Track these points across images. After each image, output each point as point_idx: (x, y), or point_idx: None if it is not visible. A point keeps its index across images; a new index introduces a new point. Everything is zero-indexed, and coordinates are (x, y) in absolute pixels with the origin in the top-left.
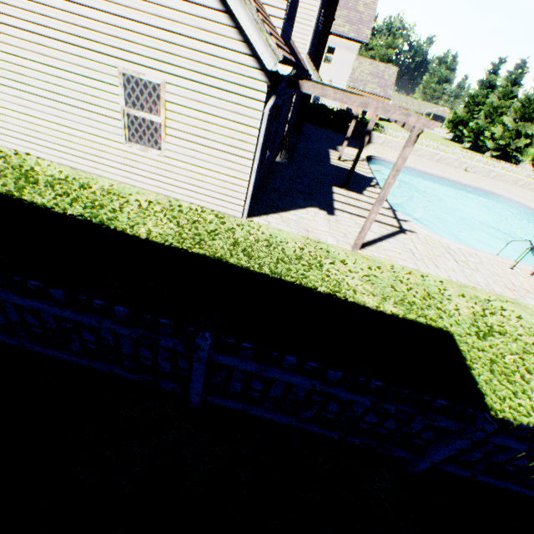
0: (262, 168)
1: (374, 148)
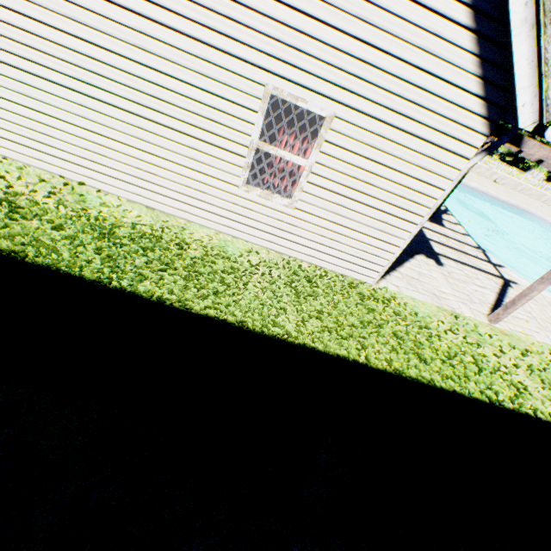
0: None
1: None
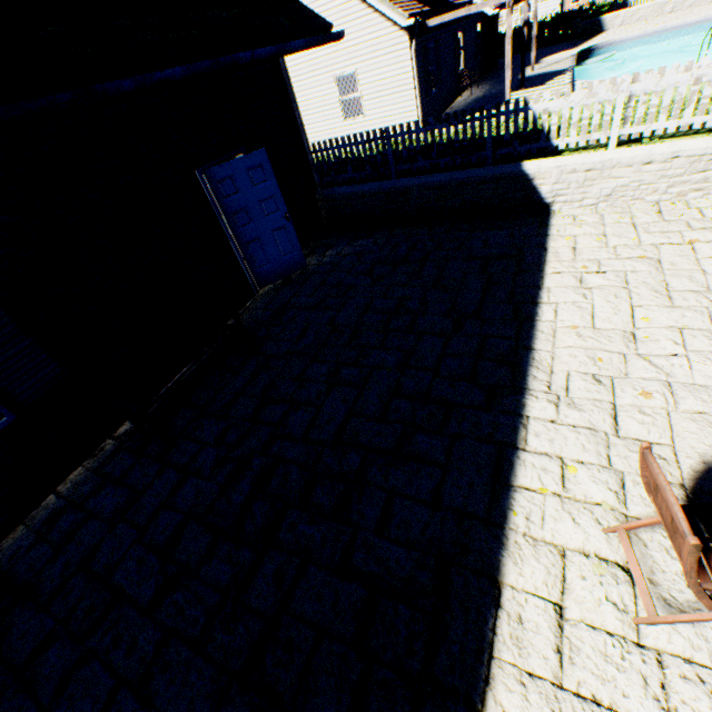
0: (431, 101)
1: (604, 36)
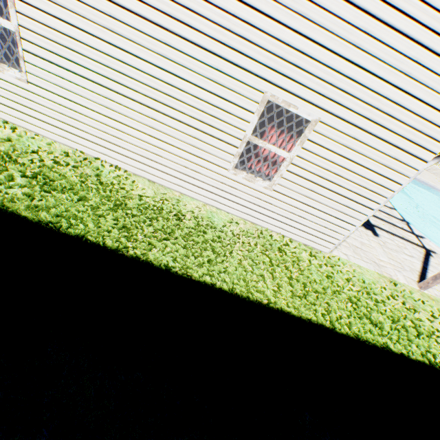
0: None
1: None
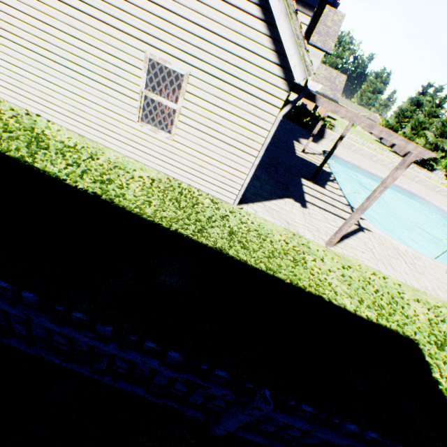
0: None
1: (326, 143)
